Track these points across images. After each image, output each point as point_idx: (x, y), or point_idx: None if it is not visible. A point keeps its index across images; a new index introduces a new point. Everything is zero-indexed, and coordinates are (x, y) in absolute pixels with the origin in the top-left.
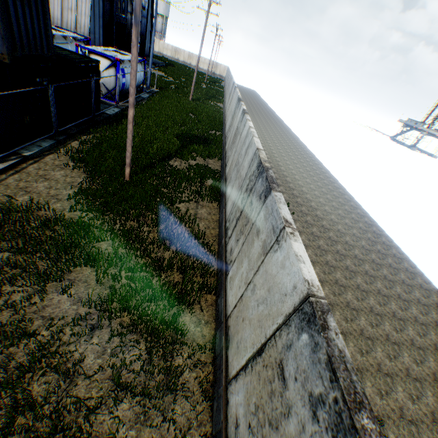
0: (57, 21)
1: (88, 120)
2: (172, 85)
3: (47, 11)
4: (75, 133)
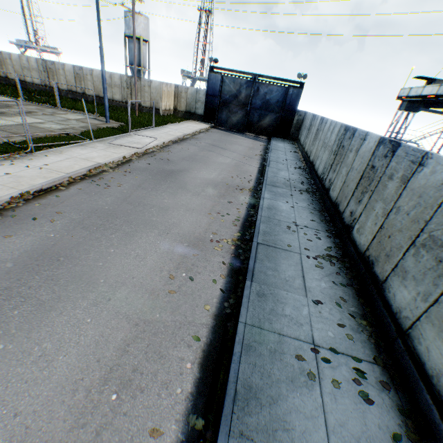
0: None
1: None
2: None
3: None
4: None
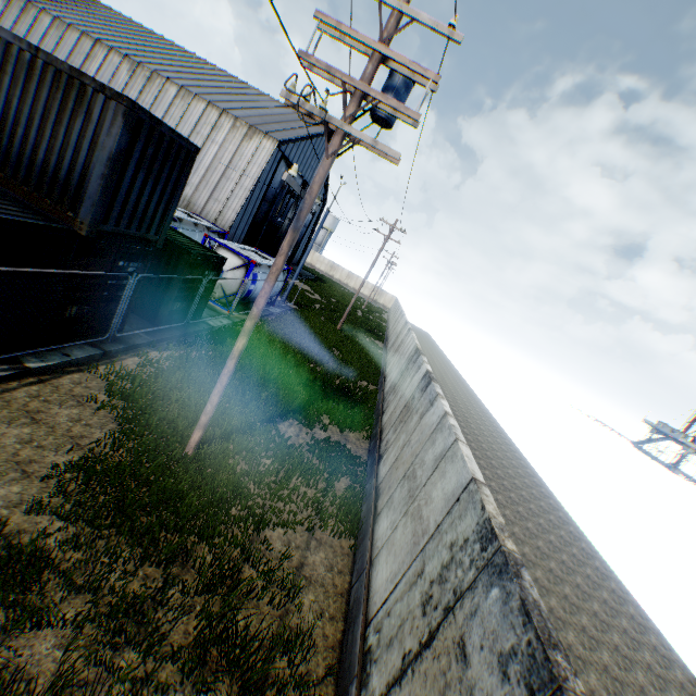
0: (198, 207)
1: (175, 328)
2: (316, 304)
3: (179, 191)
4: (143, 343)
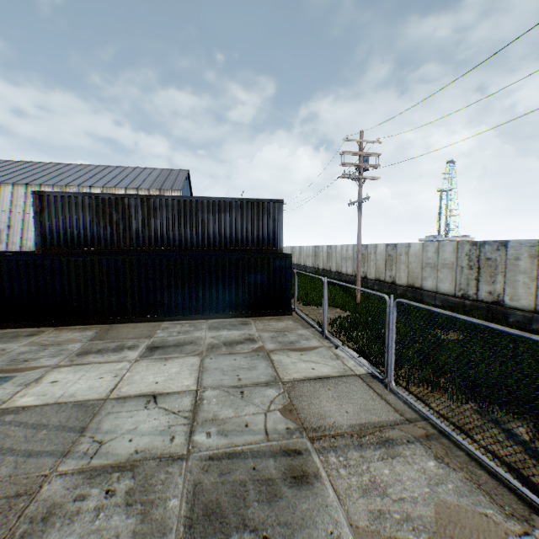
0: None
1: None
2: None
3: None
4: None
